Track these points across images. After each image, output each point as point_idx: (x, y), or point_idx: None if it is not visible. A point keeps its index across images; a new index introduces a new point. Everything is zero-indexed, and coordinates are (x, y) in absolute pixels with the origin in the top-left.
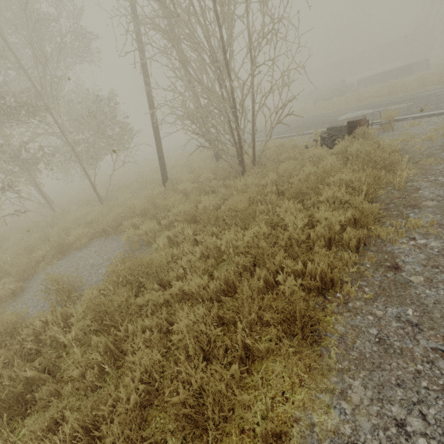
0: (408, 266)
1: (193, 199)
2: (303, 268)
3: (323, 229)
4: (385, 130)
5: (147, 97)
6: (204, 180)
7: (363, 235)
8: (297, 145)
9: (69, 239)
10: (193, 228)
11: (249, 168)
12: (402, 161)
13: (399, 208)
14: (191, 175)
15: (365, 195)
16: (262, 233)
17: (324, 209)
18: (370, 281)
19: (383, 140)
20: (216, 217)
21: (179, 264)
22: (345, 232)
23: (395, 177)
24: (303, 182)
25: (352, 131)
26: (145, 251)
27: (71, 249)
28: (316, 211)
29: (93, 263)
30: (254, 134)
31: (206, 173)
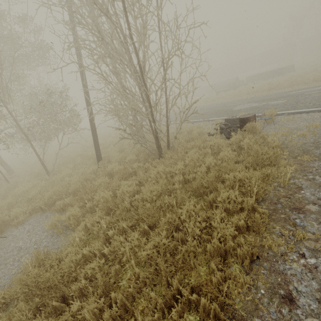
0: (302, 298)
1: (114, 184)
2: (198, 297)
3: (219, 242)
4: (268, 123)
5: (84, 96)
6: (128, 162)
7: (256, 251)
8: (203, 131)
9: (11, 215)
10: (108, 219)
11: (165, 151)
12: (284, 155)
13: (286, 210)
14: (119, 155)
15: (255, 193)
16: (162, 243)
17: (220, 212)
18: (265, 318)
19: (268, 132)
20: (130, 206)
21: (83, 272)
22: (239, 241)
23: (280, 173)
24: (205, 172)
25: (243, 125)
26: (67, 237)
27: (11, 225)
28: (213, 211)
29: (21, 247)
30: (168, 125)
31: (130, 155)
